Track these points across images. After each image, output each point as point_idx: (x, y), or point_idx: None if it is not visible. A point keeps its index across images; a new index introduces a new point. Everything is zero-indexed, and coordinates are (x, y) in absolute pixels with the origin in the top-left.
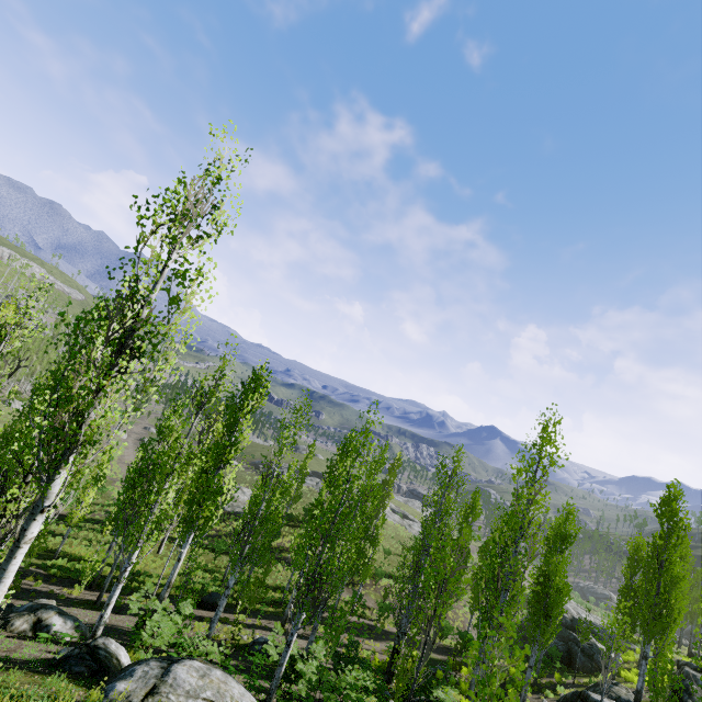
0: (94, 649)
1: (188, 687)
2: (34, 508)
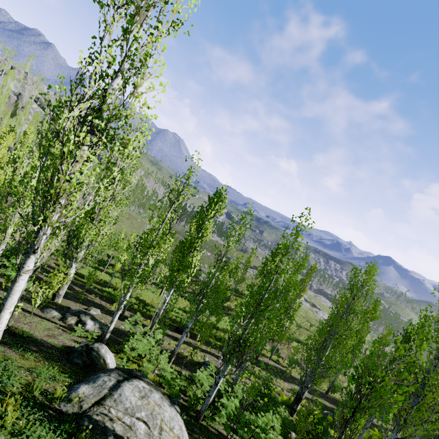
0: (90, 350)
1: (128, 404)
2: (29, 248)
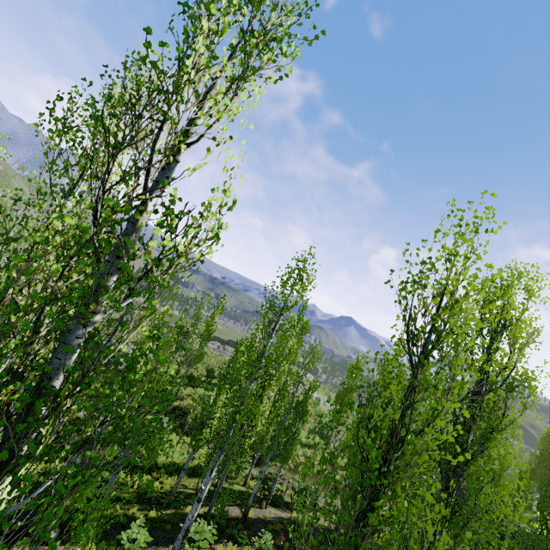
0: None
1: None
2: None
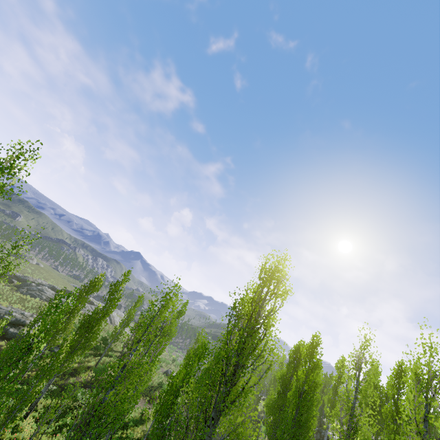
0: None
1: None
2: None
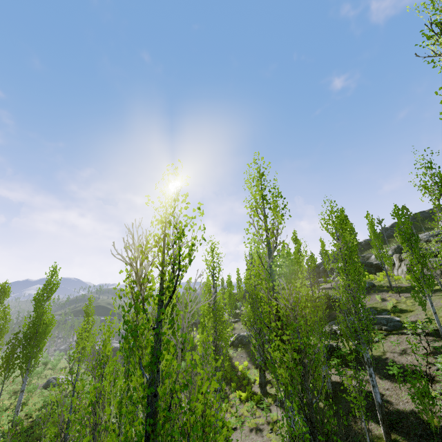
0: None
1: None
2: None
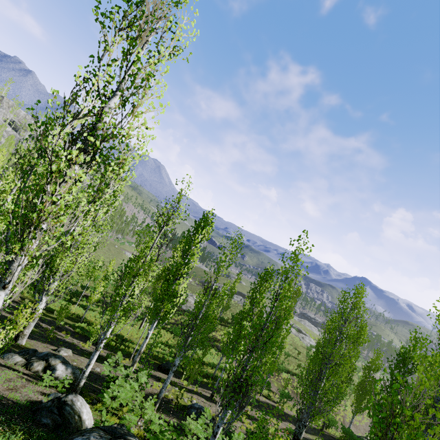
0: (62, 405)
1: None
2: None
